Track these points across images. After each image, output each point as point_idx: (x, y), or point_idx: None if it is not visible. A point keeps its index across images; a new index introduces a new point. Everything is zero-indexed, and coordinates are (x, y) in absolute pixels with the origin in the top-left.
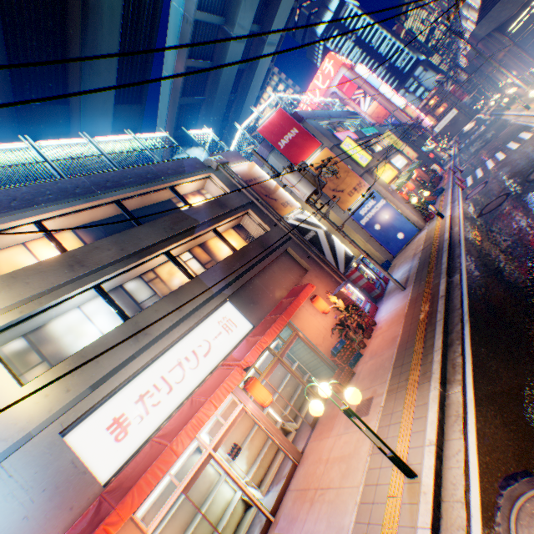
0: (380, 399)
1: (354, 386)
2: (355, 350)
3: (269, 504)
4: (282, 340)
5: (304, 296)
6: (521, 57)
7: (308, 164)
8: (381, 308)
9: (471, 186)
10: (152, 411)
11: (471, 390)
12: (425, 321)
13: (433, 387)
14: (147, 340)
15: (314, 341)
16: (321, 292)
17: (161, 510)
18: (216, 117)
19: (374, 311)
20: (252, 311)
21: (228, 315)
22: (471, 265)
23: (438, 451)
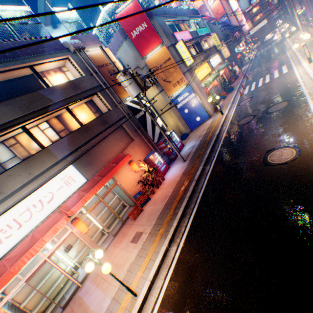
0: (144, 236)
1: (139, 219)
2: (147, 196)
3: (83, 275)
4: (106, 188)
5: (122, 164)
6: None
7: (150, 56)
8: (171, 169)
9: (245, 95)
10: (5, 241)
11: (179, 252)
12: (181, 194)
13: (165, 244)
14: (1, 197)
15: (127, 188)
16: (139, 155)
17: (9, 293)
18: None
19: (167, 170)
20: (88, 170)
21: (69, 174)
22: (217, 163)
23: (151, 285)
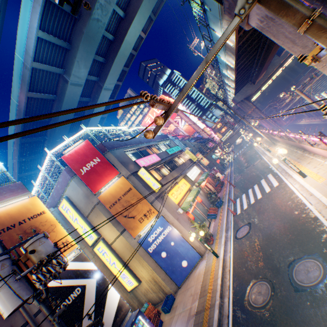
0: None
1: None
2: None
3: None
4: None
5: None
6: (260, 114)
7: (105, 190)
8: None
9: (239, 216)
10: None
11: None
12: None
13: None
14: None
15: None
16: None
17: None
18: (62, 130)
19: None
20: None
21: None
22: None
23: None
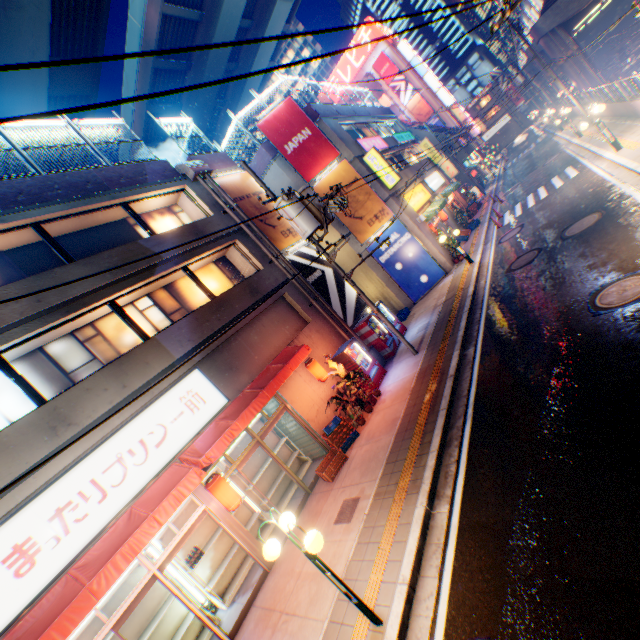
0: (366, 503)
1: (344, 477)
2: (351, 429)
3: (231, 620)
4: (265, 416)
5: (295, 363)
6: (583, 67)
7: (321, 179)
8: (390, 373)
9: (507, 226)
10: (74, 529)
11: (457, 513)
12: (428, 406)
13: (420, 503)
14: (71, 432)
15: (306, 416)
16: (322, 351)
17: None
18: (208, 92)
19: (381, 376)
20: (229, 380)
21: (195, 388)
22: (488, 339)
23: (410, 593)
